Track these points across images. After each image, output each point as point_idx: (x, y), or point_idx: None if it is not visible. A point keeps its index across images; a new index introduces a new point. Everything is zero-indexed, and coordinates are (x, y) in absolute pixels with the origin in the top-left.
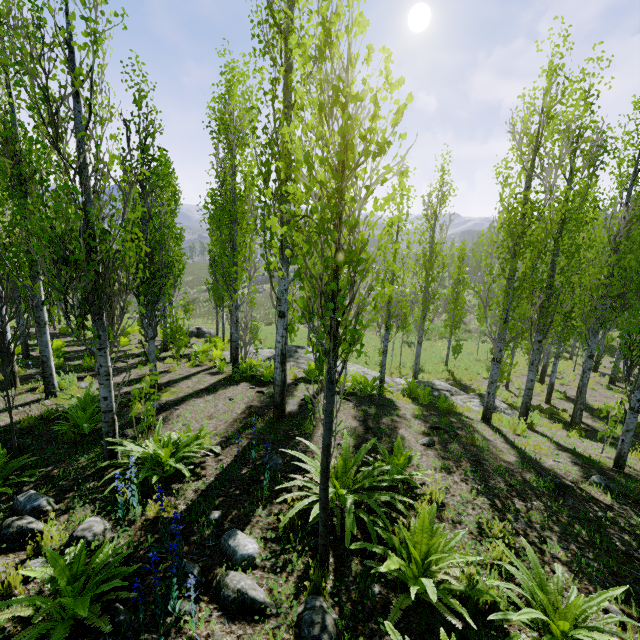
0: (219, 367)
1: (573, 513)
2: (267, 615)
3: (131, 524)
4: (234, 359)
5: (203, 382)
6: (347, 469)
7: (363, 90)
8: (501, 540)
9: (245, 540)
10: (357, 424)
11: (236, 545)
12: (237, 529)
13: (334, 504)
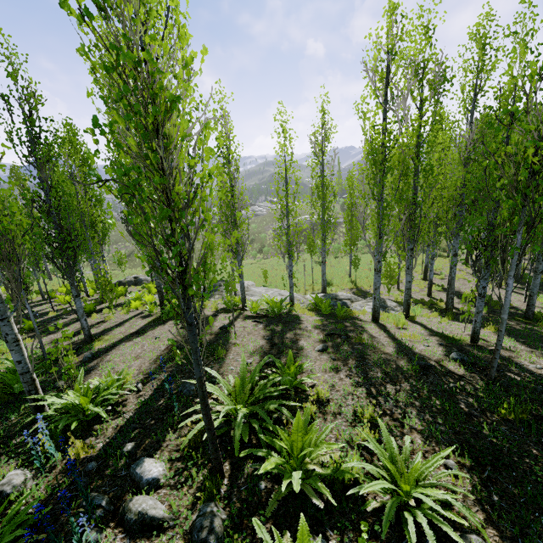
0: (150, 310)
1: (432, 388)
2: (165, 528)
3: (52, 469)
4: (160, 302)
5: (134, 326)
6: (245, 386)
7: (152, 46)
8: (366, 424)
9: (151, 466)
10: (264, 342)
11: (142, 472)
12: (145, 457)
13: (232, 418)
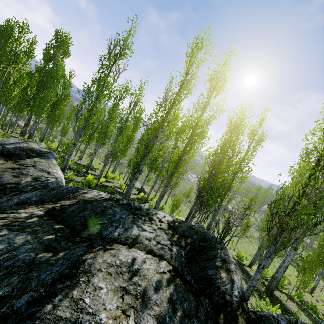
0: None
1: None
2: None
3: None
4: None
5: None
6: None
7: None
8: None
9: None
10: (308, 318)
11: None
12: None
13: None
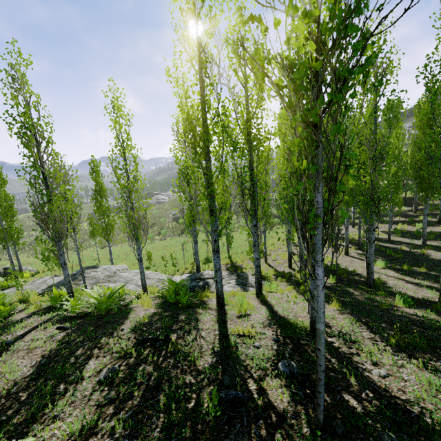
0: None
1: None
2: None
3: None
4: None
5: None
6: None
7: None
8: None
9: None
10: (30, 372)
11: None
12: None
13: None
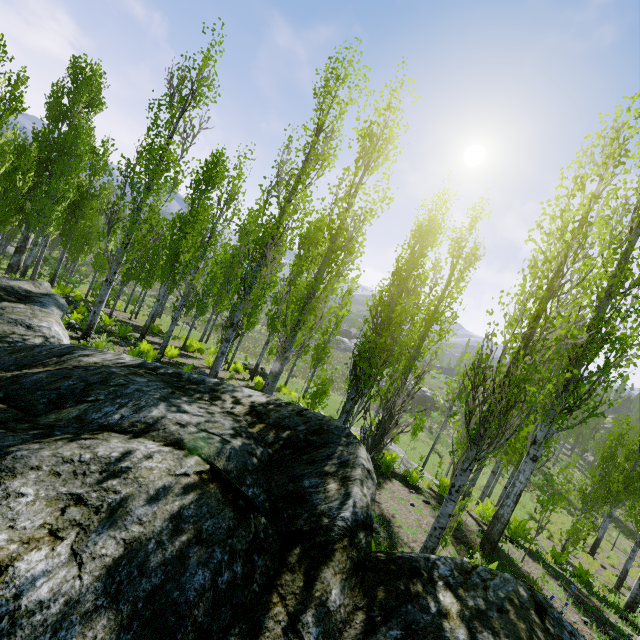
0: None
1: None
2: None
3: None
4: (375, 445)
5: None
6: None
7: None
8: None
9: None
10: (563, 591)
11: None
12: None
13: None
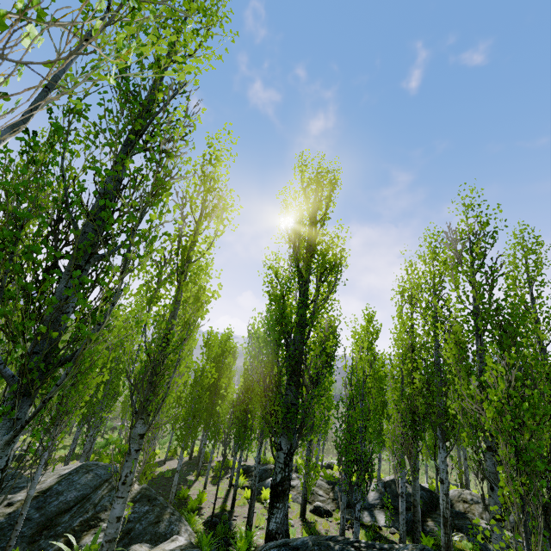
0: None
1: None
2: None
3: None
4: None
5: None
6: None
7: None
8: None
9: None
10: None
11: None
12: None
13: None
